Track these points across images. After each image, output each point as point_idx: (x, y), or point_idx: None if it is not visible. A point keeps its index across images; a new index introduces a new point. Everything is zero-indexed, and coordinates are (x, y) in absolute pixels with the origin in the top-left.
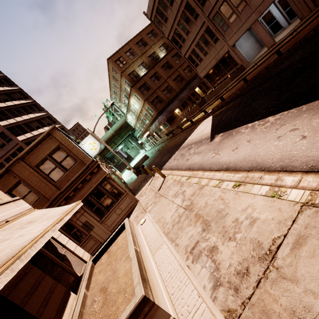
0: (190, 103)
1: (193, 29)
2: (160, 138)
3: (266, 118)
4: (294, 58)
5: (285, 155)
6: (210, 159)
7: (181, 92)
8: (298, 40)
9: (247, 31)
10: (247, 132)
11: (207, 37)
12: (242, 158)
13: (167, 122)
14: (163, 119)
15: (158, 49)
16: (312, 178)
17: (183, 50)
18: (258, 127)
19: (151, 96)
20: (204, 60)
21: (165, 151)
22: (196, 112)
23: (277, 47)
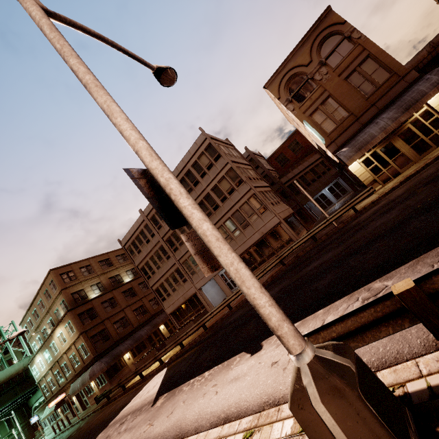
0: (149, 346)
1: (165, 265)
2: (82, 409)
3: (204, 373)
4: (237, 315)
5: (201, 413)
6: (141, 434)
7: (140, 328)
8: (242, 299)
9: (213, 279)
10: (187, 390)
11: (176, 276)
12: (171, 425)
13: (106, 374)
14: (101, 369)
15: (125, 272)
16: (203, 432)
17: (152, 281)
18: (196, 383)
19: (94, 328)
20: (172, 295)
21: (81, 436)
22: (149, 361)
23: (228, 302)
